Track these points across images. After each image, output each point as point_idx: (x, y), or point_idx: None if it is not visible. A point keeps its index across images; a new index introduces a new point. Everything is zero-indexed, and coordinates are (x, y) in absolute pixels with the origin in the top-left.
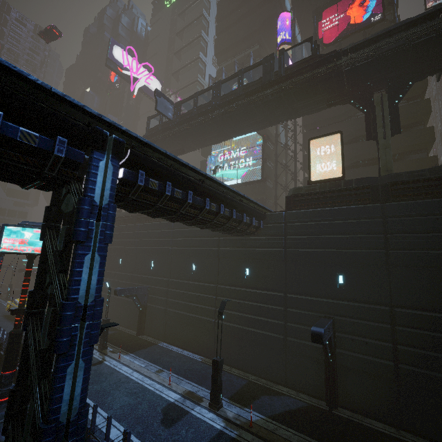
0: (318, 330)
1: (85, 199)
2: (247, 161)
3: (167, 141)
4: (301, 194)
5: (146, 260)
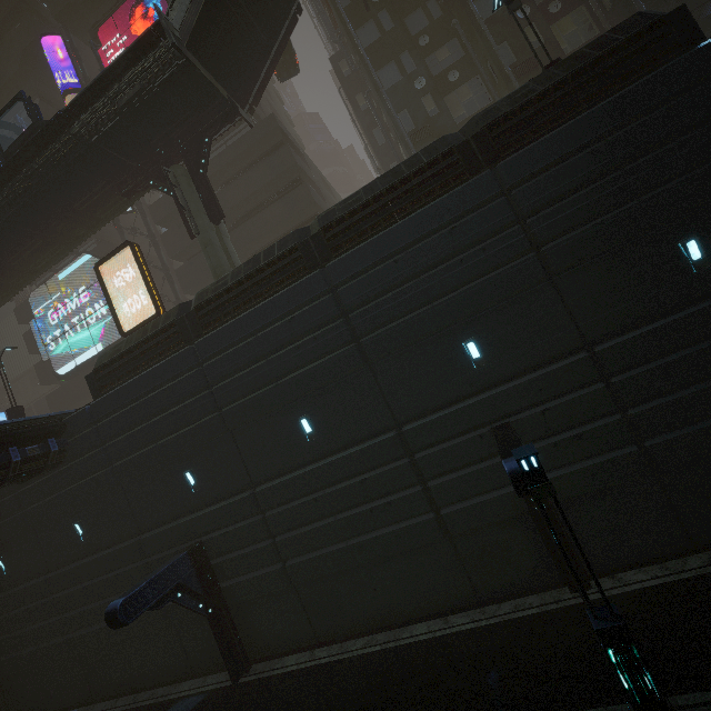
0: (112, 607)
1: None
2: (98, 310)
3: None
4: (103, 365)
5: None
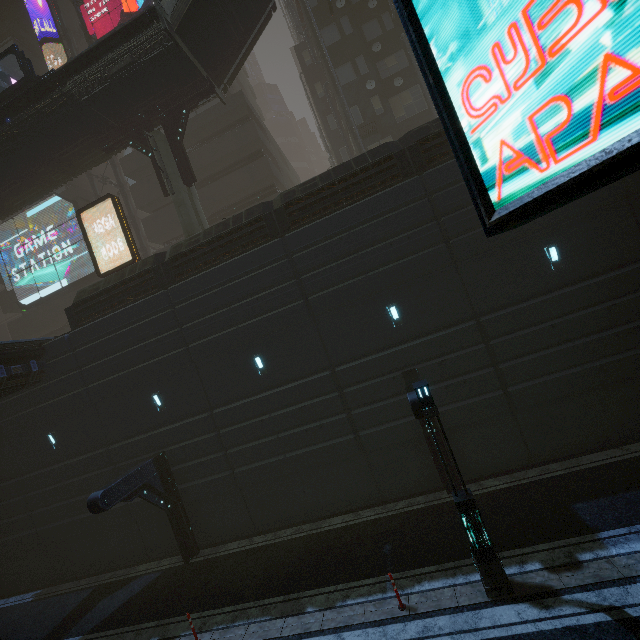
0: (94, 497)
1: None
2: (65, 248)
3: None
4: (83, 300)
5: None
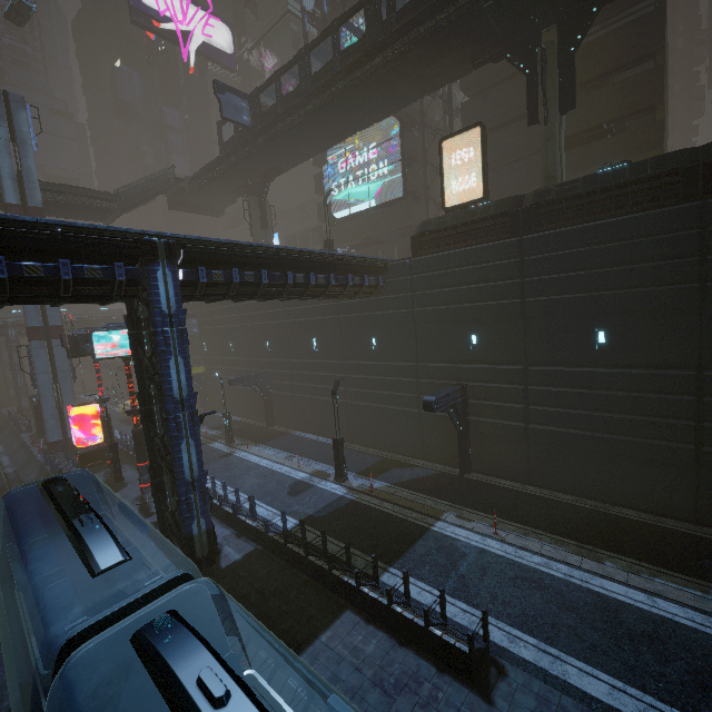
0: (429, 399)
1: (155, 312)
2: (381, 168)
3: (252, 160)
4: (429, 232)
5: (259, 340)
